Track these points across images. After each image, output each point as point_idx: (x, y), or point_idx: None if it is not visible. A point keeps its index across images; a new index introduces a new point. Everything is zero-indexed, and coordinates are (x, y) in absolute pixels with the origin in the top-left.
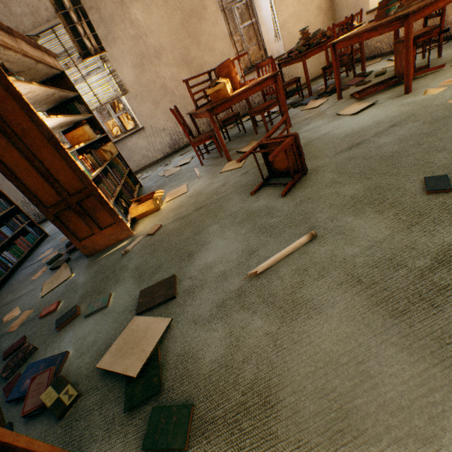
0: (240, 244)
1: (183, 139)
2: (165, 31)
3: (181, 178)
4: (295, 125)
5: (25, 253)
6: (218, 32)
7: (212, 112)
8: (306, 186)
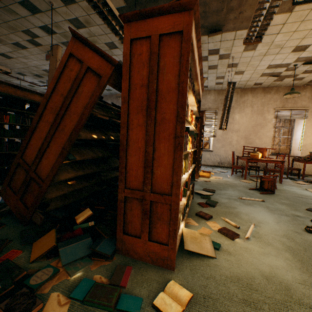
0: (238, 194)
1: (225, 163)
2: (244, 125)
3: (220, 175)
4: (283, 184)
5: None
6: (267, 134)
7: (248, 160)
8: (270, 195)
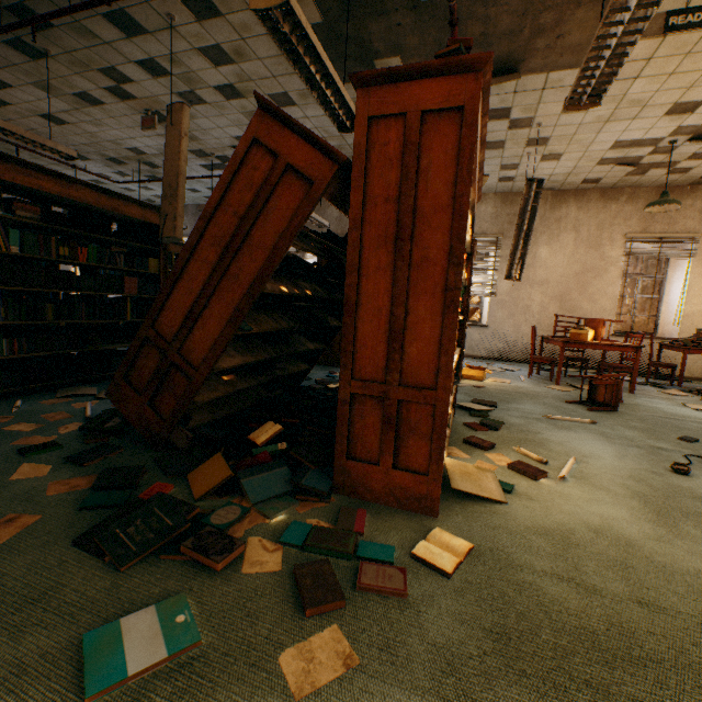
0: (544, 410)
1: (515, 353)
2: (558, 271)
3: (504, 375)
4: (638, 394)
5: None
6: (608, 292)
7: (565, 344)
8: (608, 414)
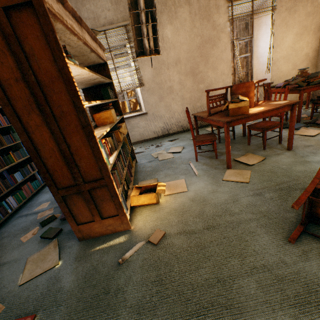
0: None
1: (173, 128)
2: (185, 49)
3: (175, 168)
4: (296, 149)
5: (26, 199)
6: (224, 57)
7: (229, 124)
8: None
